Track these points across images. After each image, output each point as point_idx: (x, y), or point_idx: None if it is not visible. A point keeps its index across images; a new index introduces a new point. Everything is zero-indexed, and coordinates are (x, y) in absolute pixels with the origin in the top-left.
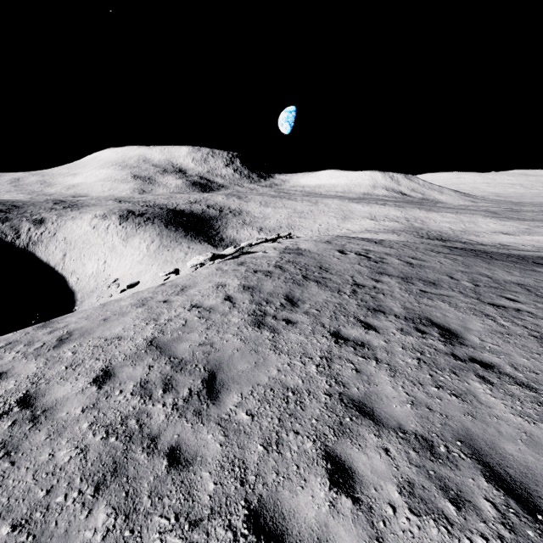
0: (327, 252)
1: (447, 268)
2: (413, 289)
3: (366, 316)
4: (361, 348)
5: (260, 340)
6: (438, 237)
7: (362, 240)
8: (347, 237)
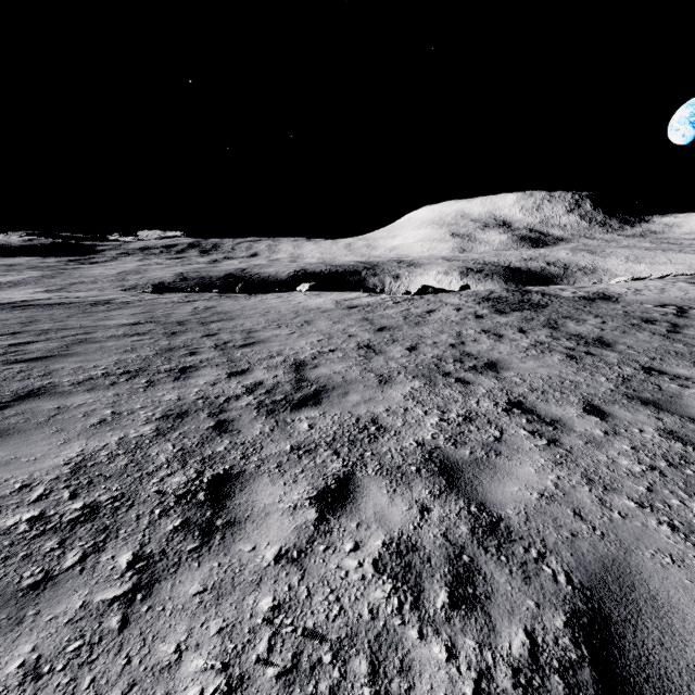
0: None
1: None
2: None
3: None
4: None
5: None
6: None
7: None
8: None
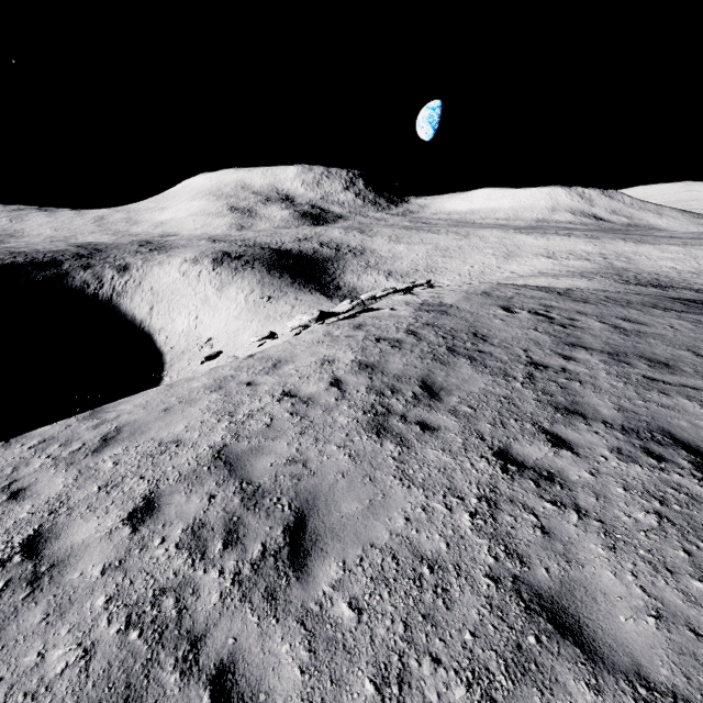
0: (484, 309)
1: (686, 337)
2: (631, 374)
3: (552, 422)
4: (547, 483)
5: (378, 459)
6: (653, 283)
7: (538, 290)
8: (514, 285)
